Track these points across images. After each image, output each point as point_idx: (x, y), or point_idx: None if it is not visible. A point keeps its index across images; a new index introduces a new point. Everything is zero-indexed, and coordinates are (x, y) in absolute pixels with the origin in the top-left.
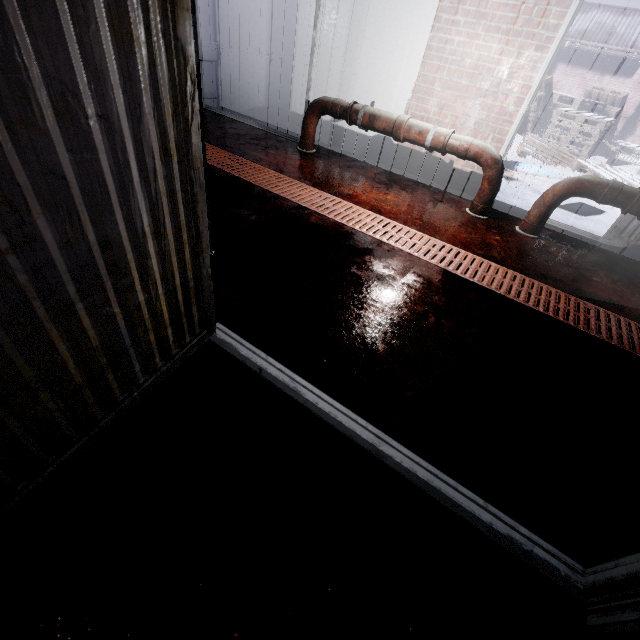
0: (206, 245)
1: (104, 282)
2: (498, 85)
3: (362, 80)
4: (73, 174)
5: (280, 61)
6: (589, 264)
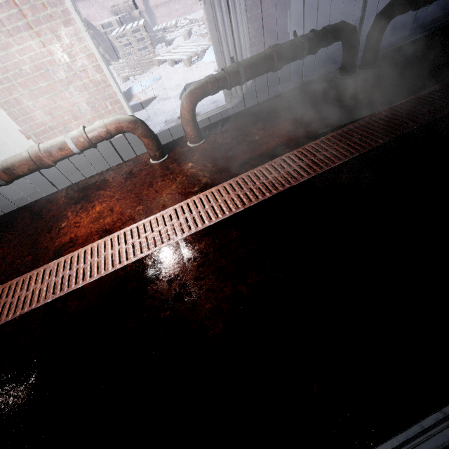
0: None
1: None
2: (70, 68)
3: None
4: None
5: None
6: (243, 130)
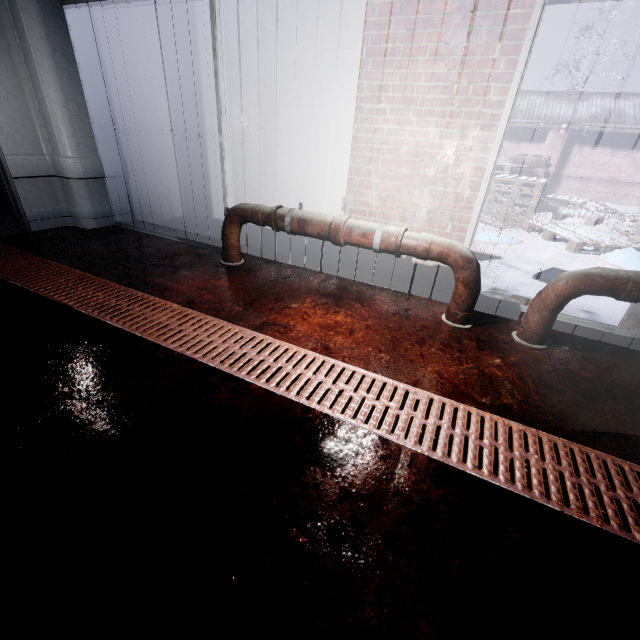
0: None
1: None
2: (445, 170)
3: (287, 179)
4: None
5: (193, 169)
6: (633, 383)
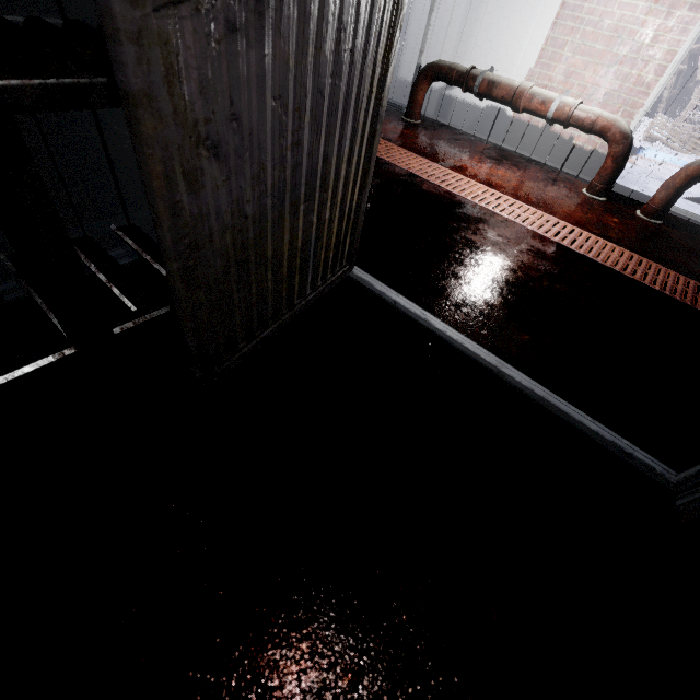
0: (369, 181)
1: (316, 192)
2: (638, 50)
3: (481, 43)
4: (328, 95)
5: None
6: None
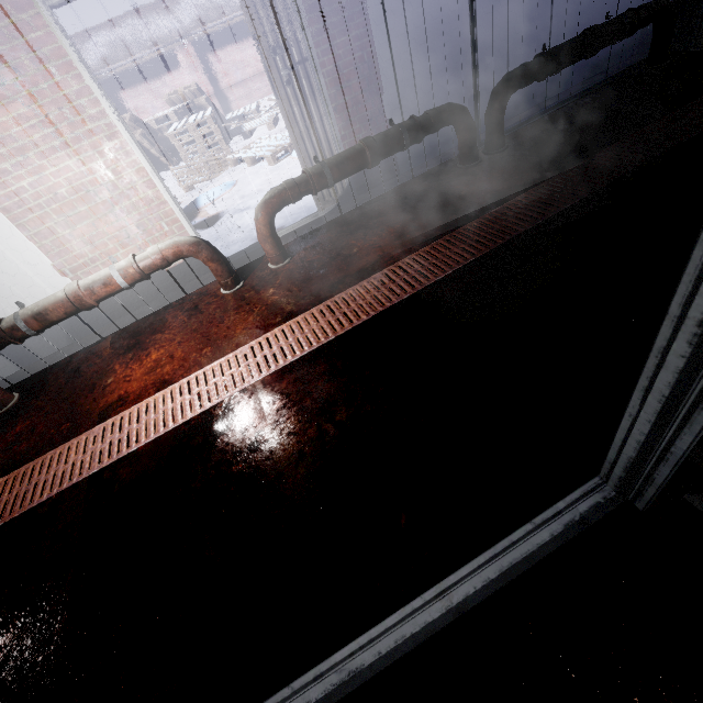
0: None
1: None
2: (116, 187)
3: None
4: None
5: None
6: (339, 242)
